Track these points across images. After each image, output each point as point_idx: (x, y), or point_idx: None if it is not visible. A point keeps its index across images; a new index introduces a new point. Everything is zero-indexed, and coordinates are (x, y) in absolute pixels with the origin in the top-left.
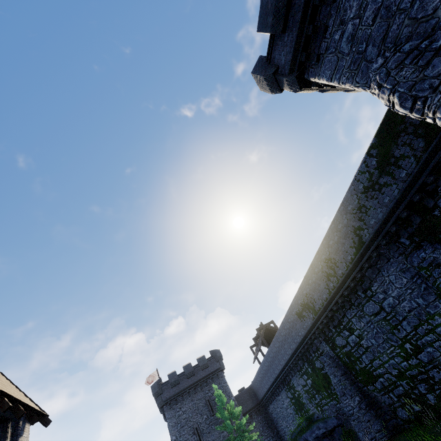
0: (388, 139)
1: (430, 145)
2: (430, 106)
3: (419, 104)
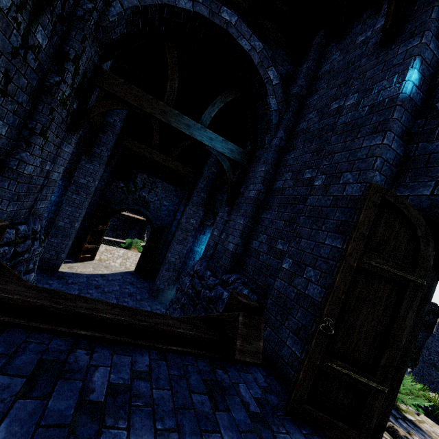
0: (435, 312)
1: (434, 323)
2: (436, 327)
3: (437, 325)
